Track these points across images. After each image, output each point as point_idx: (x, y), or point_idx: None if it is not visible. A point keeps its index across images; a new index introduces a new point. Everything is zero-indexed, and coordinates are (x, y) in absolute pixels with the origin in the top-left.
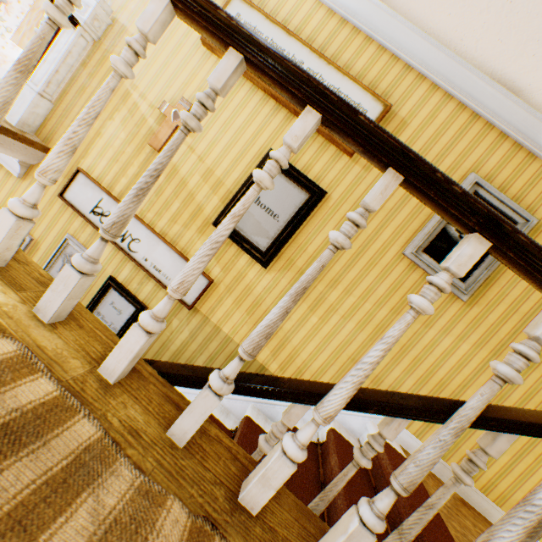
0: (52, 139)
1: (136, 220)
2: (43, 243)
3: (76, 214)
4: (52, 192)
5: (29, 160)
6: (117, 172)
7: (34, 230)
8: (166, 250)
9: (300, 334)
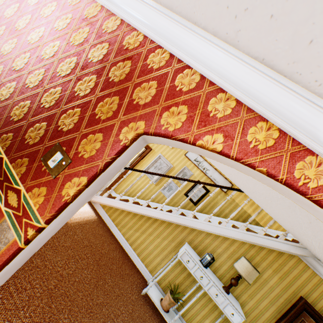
0: None
1: (208, 164)
2: (176, 167)
3: (188, 160)
4: (181, 153)
5: None
6: None
7: (173, 163)
8: (217, 174)
9: None
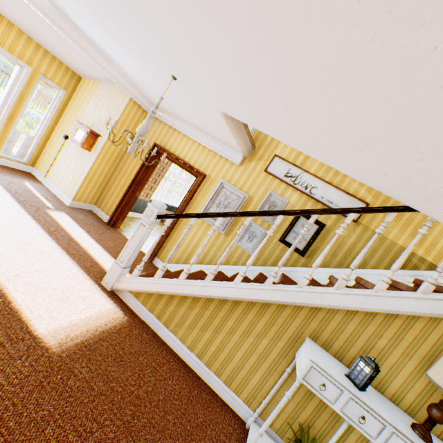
0: (255, 142)
1: (313, 177)
2: (254, 197)
3: (273, 179)
4: (257, 170)
5: (247, 154)
6: (296, 153)
7: (248, 191)
8: (334, 190)
9: (435, 229)
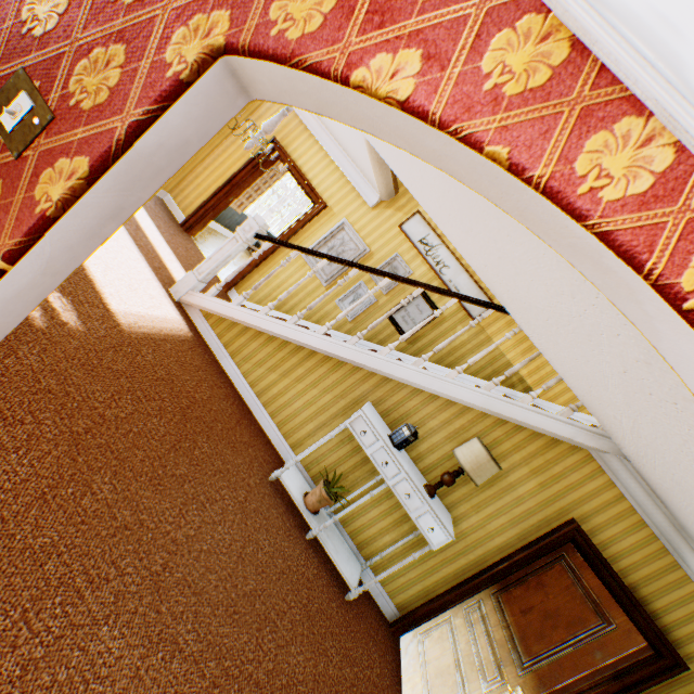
0: (401, 186)
1: (450, 254)
2: (376, 255)
3: (406, 241)
4: (391, 222)
5: (385, 198)
6: None
7: (372, 245)
8: (466, 278)
9: None
